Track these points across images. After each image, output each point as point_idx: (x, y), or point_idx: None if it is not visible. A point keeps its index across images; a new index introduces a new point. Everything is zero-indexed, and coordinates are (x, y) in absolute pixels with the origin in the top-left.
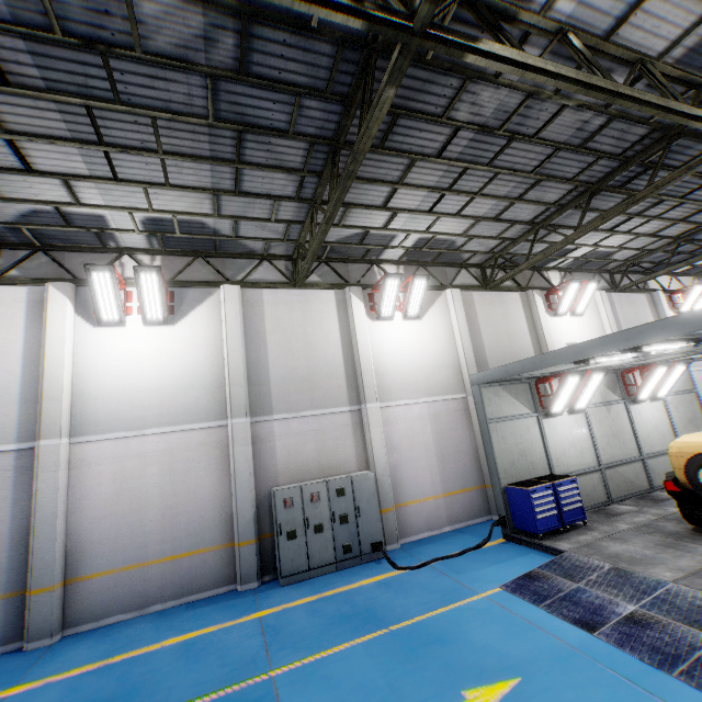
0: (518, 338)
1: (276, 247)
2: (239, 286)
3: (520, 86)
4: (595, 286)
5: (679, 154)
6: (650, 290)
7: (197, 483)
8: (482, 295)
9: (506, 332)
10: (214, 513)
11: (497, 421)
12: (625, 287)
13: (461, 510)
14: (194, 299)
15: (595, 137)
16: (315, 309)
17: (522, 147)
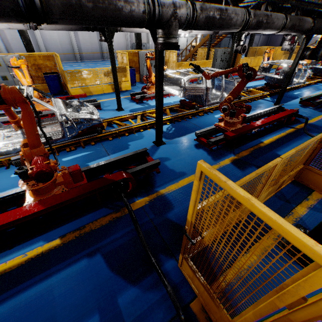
0: None
1: None
2: None
3: None
4: None
5: None
6: None
7: (121, 40)
8: None
9: None
10: (124, 46)
11: None
12: None
13: None
14: None
15: None
16: None
17: None
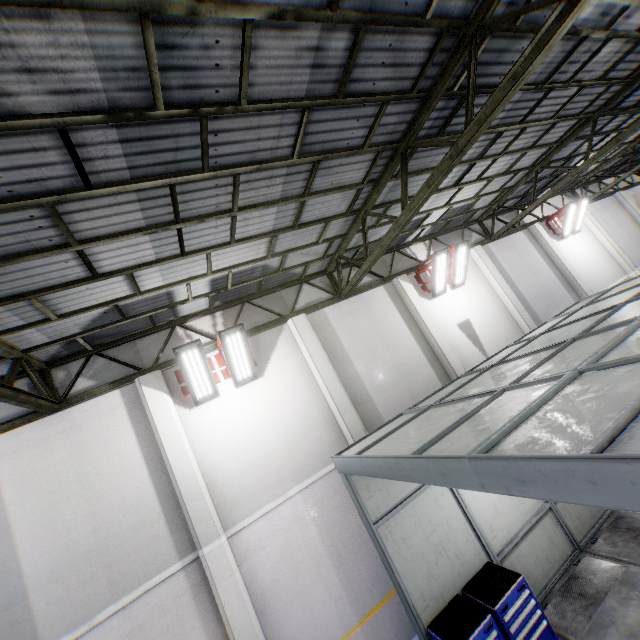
0: (398, 344)
1: None
2: None
3: None
4: (465, 249)
5: (497, 64)
6: (526, 224)
7: None
8: (337, 308)
9: (381, 343)
10: None
11: (388, 517)
12: (500, 234)
13: (391, 632)
14: None
15: (354, 73)
16: (92, 432)
17: (240, 124)
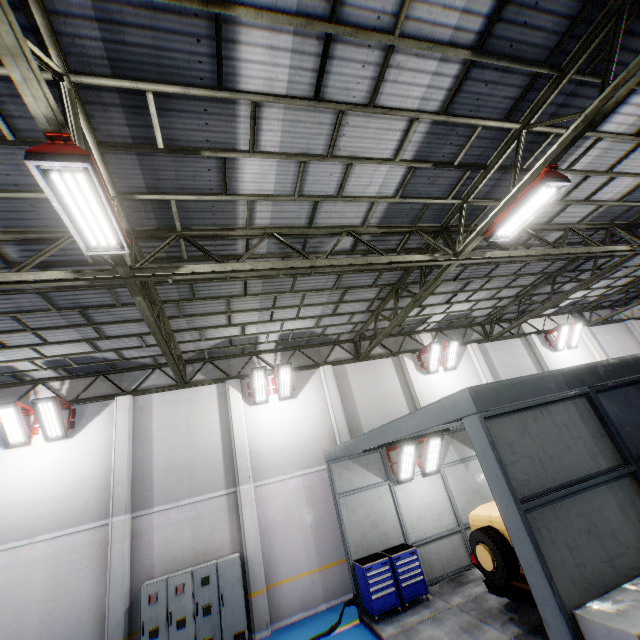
0: (392, 400)
1: (163, 358)
2: (131, 396)
3: (269, 256)
4: (457, 344)
5: None
6: (525, 333)
7: (77, 584)
8: (355, 366)
9: (379, 397)
10: (89, 614)
11: (347, 495)
12: (495, 337)
13: (338, 583)
14: (93, 412)
15: None
16: (198, 404)
17: (310, 278)
